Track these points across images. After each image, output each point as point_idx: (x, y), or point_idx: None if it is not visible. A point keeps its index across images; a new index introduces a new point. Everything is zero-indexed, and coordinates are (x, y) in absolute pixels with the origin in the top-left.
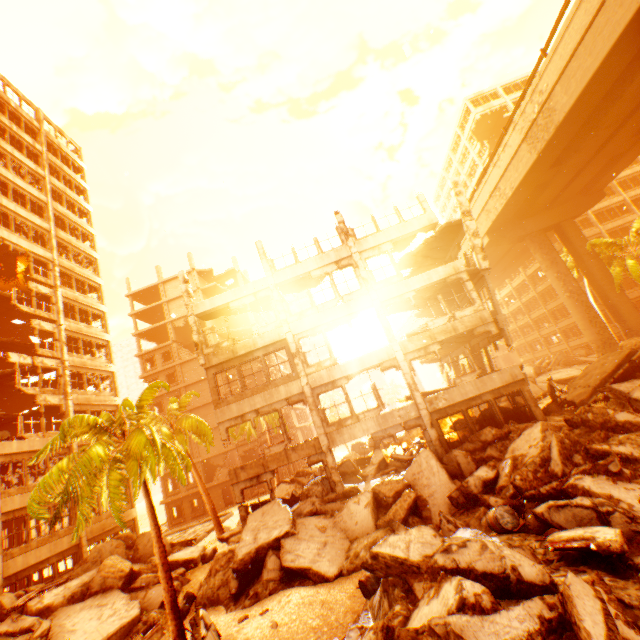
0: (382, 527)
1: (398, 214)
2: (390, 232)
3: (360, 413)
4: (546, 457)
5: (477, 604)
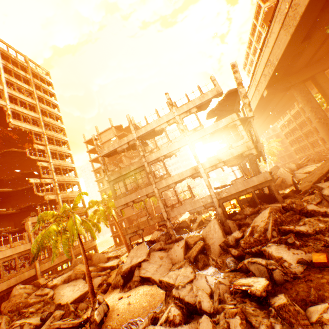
0: (186, 259)
1: (199, 90)
2: (195, 101)
3: (182, 201)
4: (267, 228)
5: (173, 320)
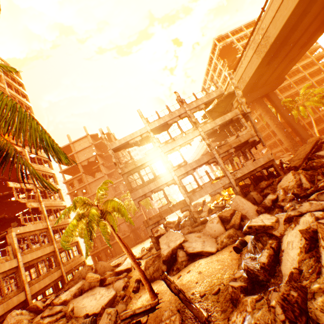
0: (229, 229)
1: (205, 90)
2: (203, 99)
3: (202, 185)
4: (299, 184)
5: (323, 217)
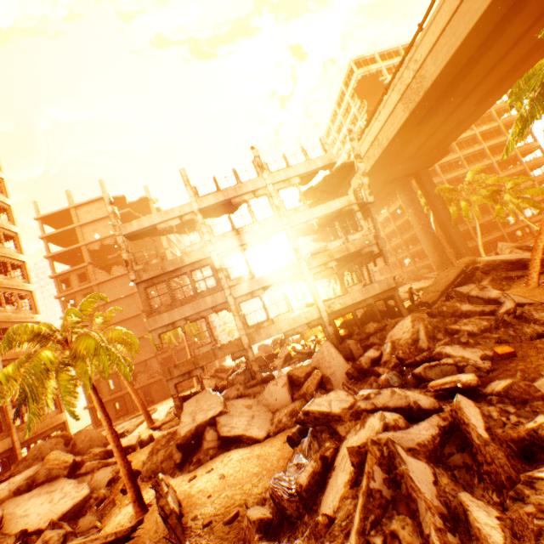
0: (297, 399)
1: (305, 153)
2: (298, 168)
3: (274, 317)
4: (415, 338)
5: (396, 425)
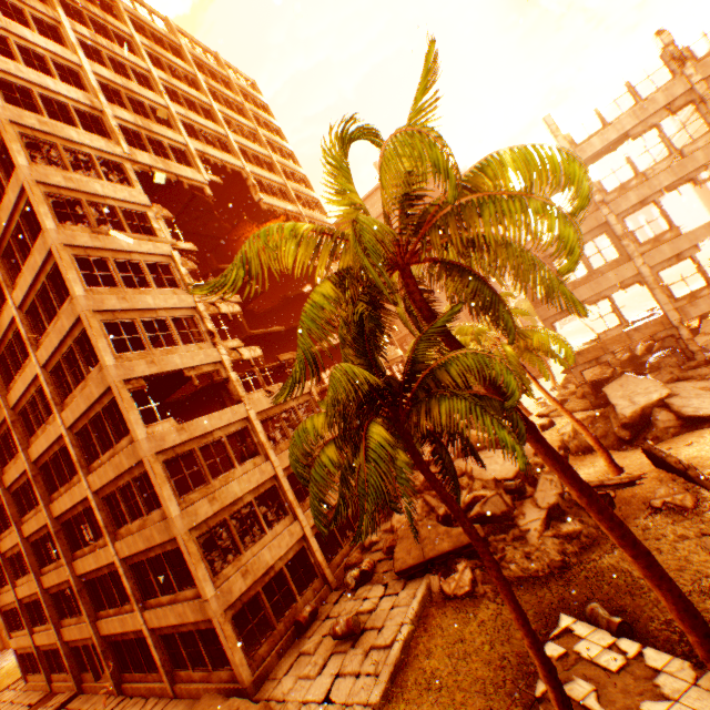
0: None
1: None
2: None
3: None
4: None
5: None
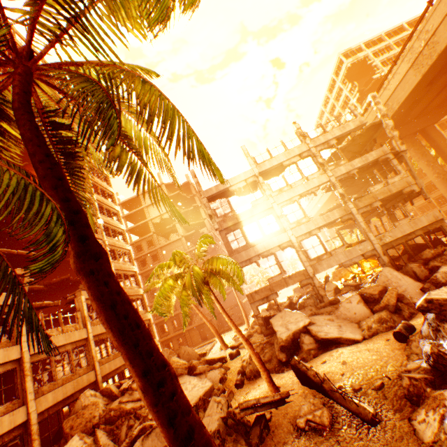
0: (378, 311)
1: (337, 120)
2: (334, 132)
3: (331, 250)
4: None
5: None
